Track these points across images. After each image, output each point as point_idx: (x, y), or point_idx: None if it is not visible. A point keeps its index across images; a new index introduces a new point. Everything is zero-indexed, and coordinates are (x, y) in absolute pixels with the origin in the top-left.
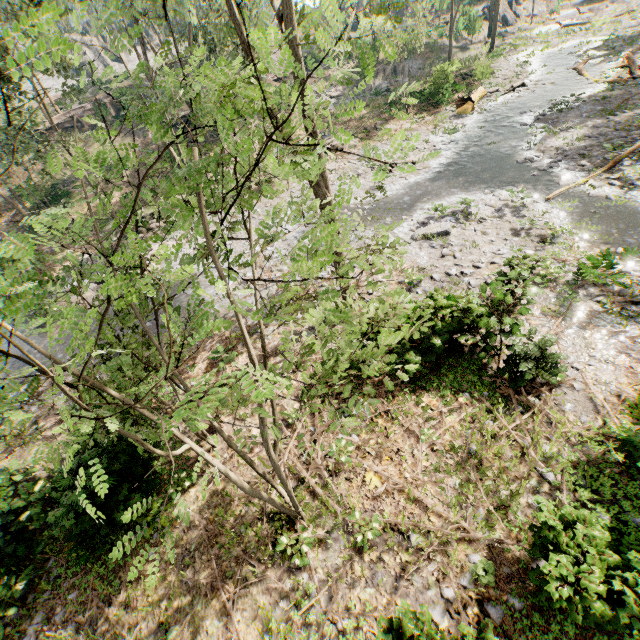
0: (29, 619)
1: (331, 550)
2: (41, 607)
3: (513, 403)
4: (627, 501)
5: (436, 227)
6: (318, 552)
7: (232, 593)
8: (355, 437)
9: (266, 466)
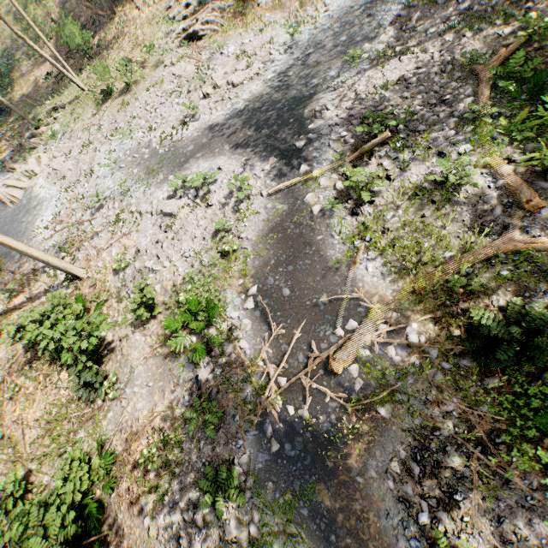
0: None
1: None
2: None
3: (92, 398)
4: None
5: (168, 206)
6: None
7: None
8: (26, 382)
9: None
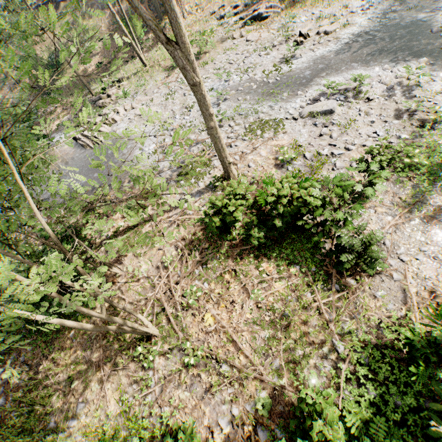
0: (9, 355)
1: (170, 360)
2: (15, 351)
3: (333, 281)
4: (395, 387)
5: (323, 105)
6: (162, 360)
7: (107, 372)
8: (206, 285)
9: (142, 295)
